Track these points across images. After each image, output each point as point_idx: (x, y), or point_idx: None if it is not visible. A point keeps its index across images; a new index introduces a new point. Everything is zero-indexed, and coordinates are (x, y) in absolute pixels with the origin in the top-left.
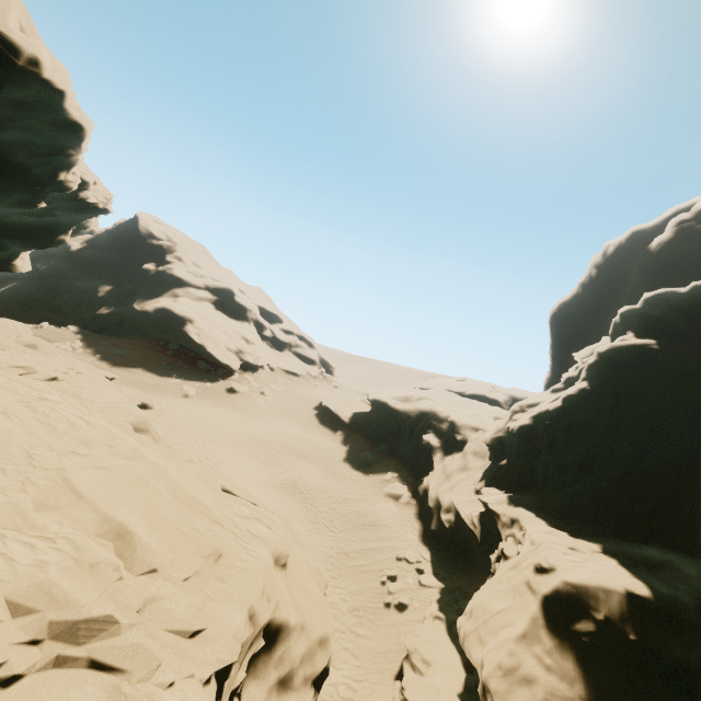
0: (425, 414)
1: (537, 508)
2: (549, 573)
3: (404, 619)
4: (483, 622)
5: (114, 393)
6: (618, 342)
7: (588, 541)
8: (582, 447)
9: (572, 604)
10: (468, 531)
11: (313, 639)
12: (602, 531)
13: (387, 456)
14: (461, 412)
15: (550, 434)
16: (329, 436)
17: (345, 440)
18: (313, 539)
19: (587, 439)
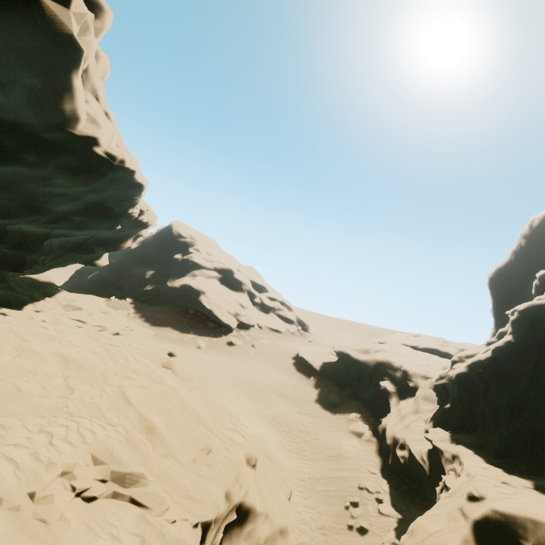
0: (381, 364)
1: (476, 447)
2: (479, 501)
3: (365, 542)
4: (421, 540)
5: (152, 343)
6: (534, 301)
7: (521, 478)
8: (512, 392)
9: (501, 530)
10: (421, 467)
11: (275, 527)
12: (538, 471)
13: (351, 399)
14: (413, 362)
15: (483, 380)
16: (303, 381)
17: (317, 385)
18: (289, 464)
19: (517, 386)
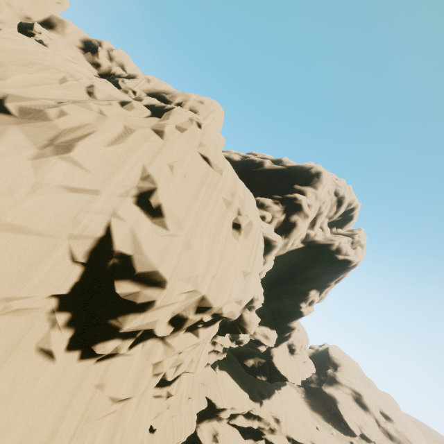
0: None
1: None
2: None
3: None
4: None
5: (309, 414)
6: None
7: None
8: None
9: None
10: None
11: None
12: None
13: None
14: None
15: None
16: None
17: None
18: None
19: None
